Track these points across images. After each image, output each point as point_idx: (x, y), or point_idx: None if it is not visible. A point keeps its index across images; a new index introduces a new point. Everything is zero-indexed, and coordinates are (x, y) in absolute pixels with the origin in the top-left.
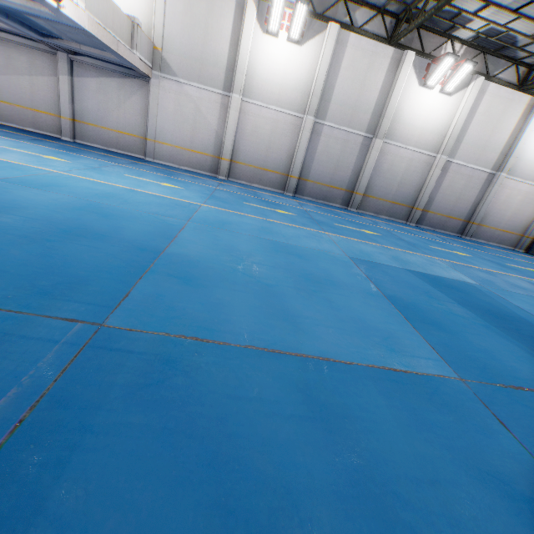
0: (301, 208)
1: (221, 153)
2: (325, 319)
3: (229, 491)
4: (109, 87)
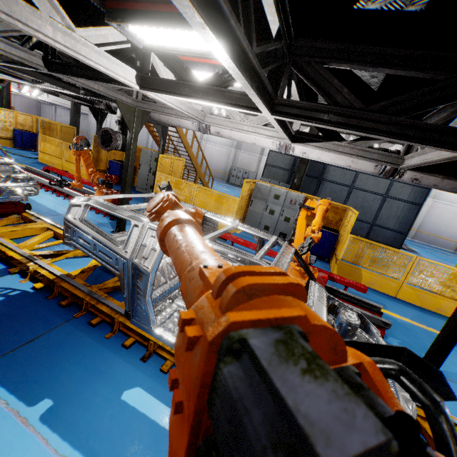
0: None
1: None
2: None
3: None
4: (81, 118)
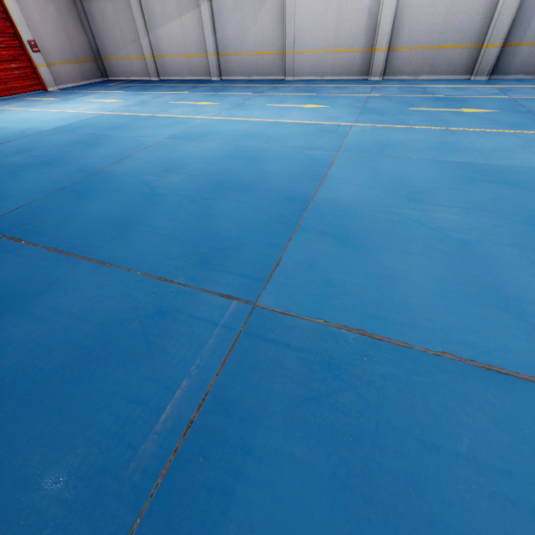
0: (504, 96)
1: (375, 42)
2: None
3: None
4: None
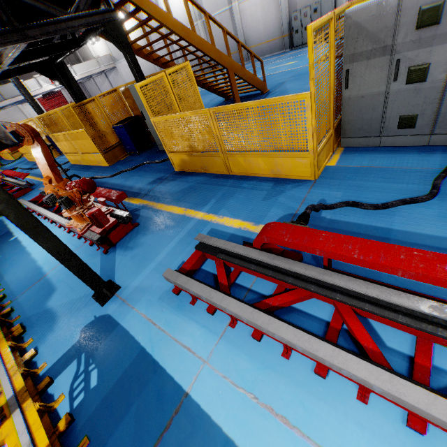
0: None
1: None
2: None
3: None
4: (114, 76)
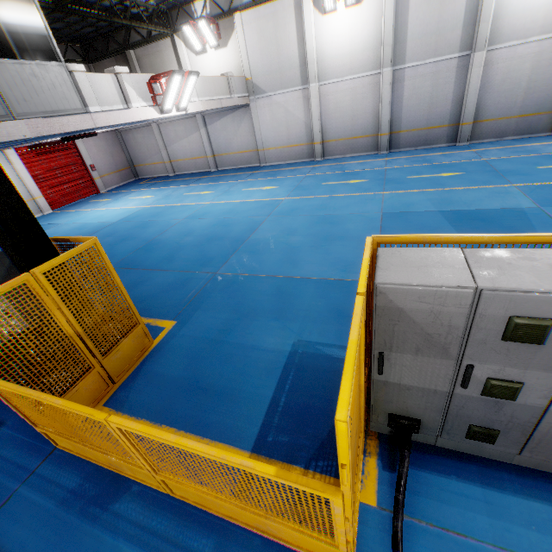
0: (383, 168)
1: (313, 139)
2: (315, 260)
3: (239, 308)
4: (227, 123)
